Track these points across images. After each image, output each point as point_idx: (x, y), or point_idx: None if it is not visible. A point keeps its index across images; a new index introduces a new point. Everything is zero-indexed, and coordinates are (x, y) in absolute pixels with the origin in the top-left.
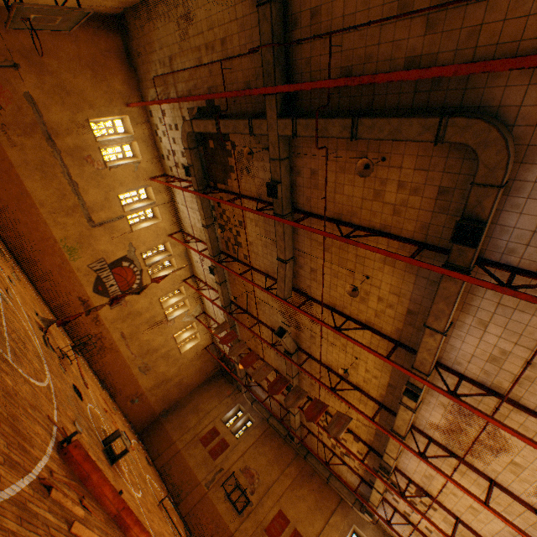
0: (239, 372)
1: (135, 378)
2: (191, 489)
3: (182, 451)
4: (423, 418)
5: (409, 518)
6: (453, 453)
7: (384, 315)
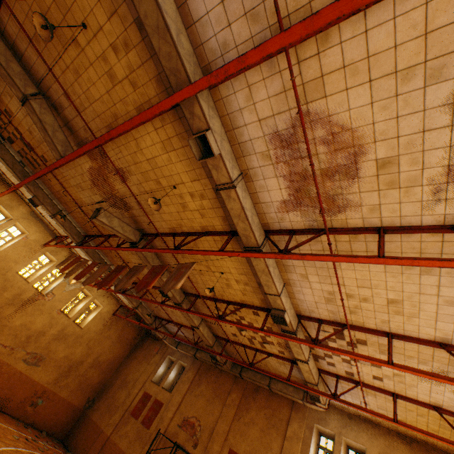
0: (144, 317)
1: (25, 376)
2: None
3: (112, 437)
4: (268, 207)
5: (355, 379)
6: (323, 230)
7: (135, 72)
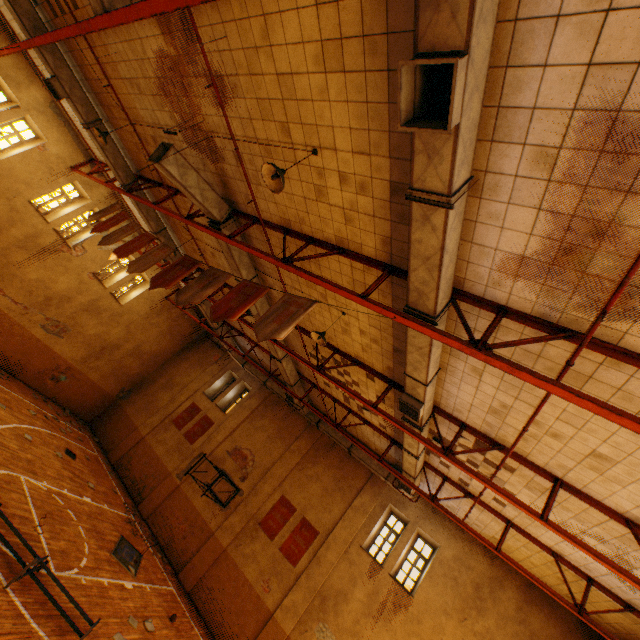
0: (208, 318)
1: (43, 345)
2: (158, 484)
3: (147, 439)
4: (483, 254)
5: (467, 489)
6: (563, 331)
7: None
